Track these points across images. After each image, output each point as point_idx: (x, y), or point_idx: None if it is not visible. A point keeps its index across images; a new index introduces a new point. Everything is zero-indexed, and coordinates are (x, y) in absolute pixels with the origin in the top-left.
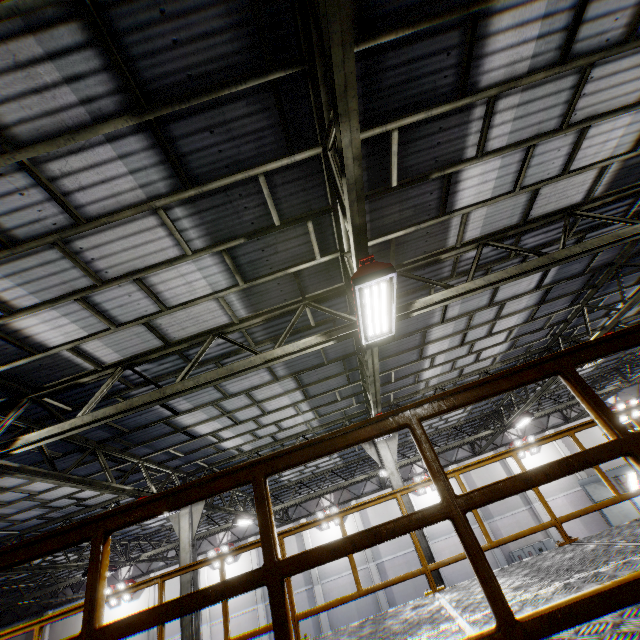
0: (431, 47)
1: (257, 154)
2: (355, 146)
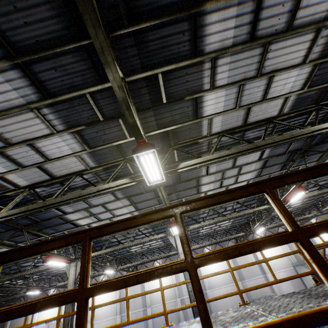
0: (173, 30)
1: (84, 83)
2: (117, 81)
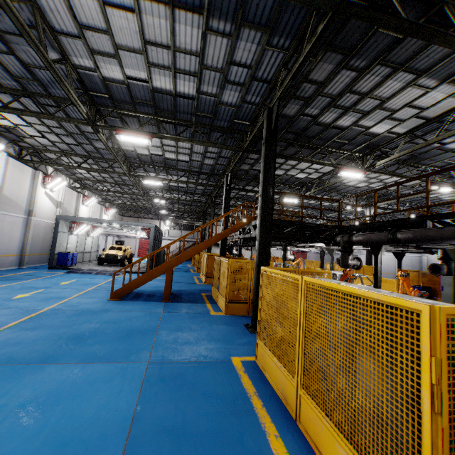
0: None
1: None
2: None
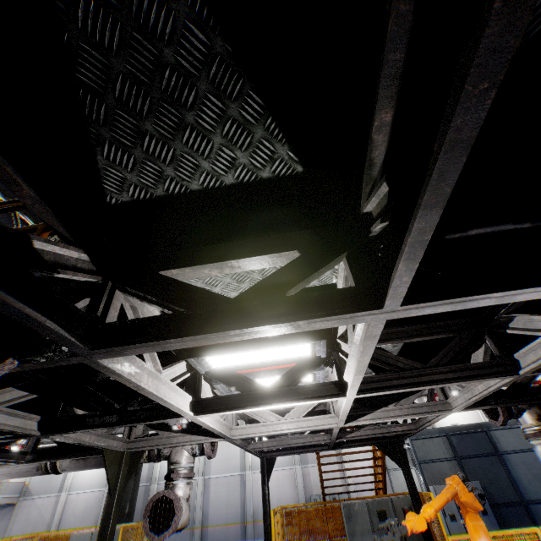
0: None
1: None
2: None
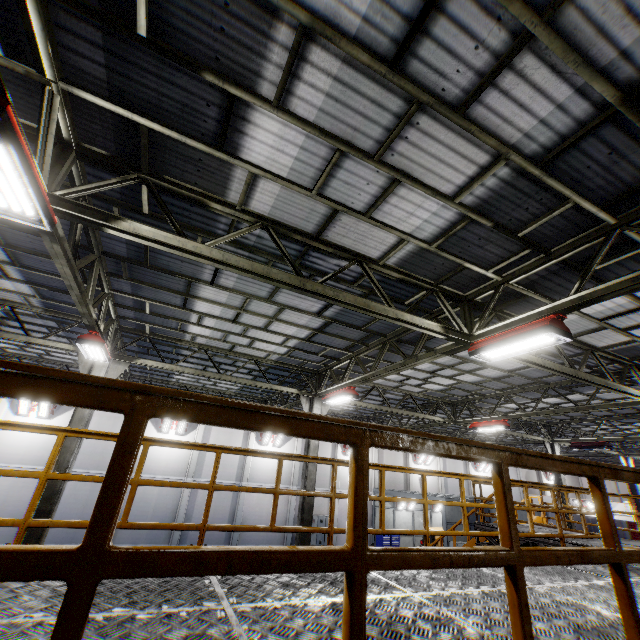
0: None
1: (592, 189)
2: None
